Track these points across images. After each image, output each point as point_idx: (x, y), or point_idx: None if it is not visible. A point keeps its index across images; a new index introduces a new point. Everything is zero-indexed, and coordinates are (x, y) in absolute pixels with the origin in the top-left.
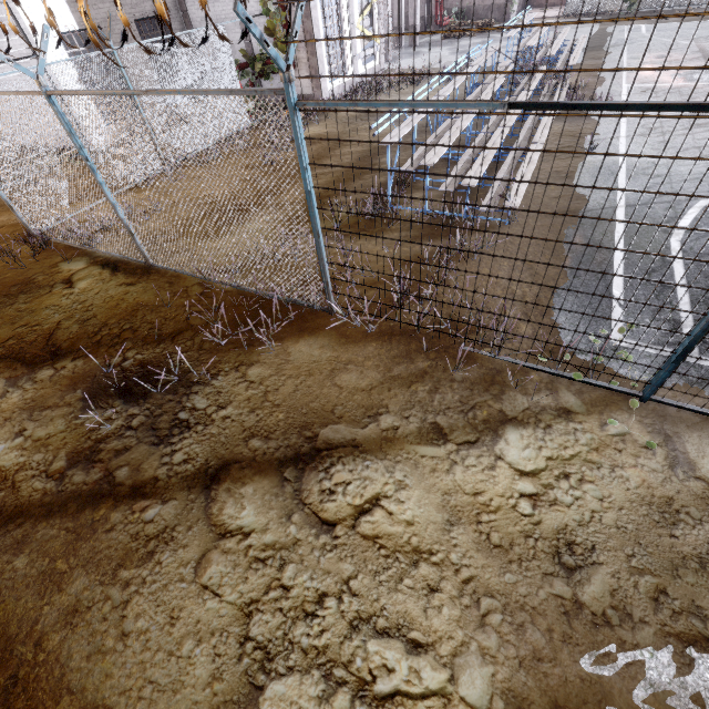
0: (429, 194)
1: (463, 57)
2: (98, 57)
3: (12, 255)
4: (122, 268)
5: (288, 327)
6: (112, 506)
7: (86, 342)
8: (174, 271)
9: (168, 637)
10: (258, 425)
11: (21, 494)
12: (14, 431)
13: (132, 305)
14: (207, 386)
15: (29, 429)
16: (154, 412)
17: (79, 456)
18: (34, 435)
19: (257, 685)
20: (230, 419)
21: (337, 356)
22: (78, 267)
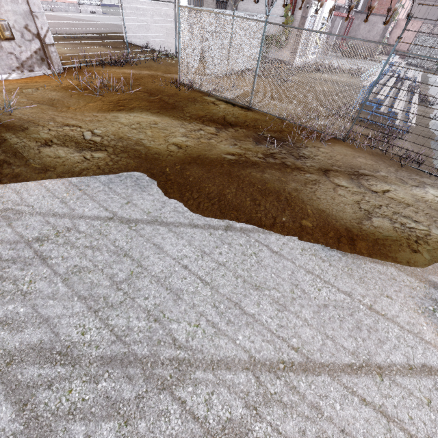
0: (364, 115)
1: (380, 63)
2: (229, 13)
3: (181, 87)
4: (236, 105)
5: (327, 141)
6: (291, 170)
7: (242, 125)
8: (263, 112)
9: (334, 201)
10: (334, 164)
11: (251, 160)
12: (232, 143)
13: (253, 118)
14: (305, 149)
15: (238, 144)
16: (288, 151)
17: (267, 156)
18: (242, 146)
19: (369, 217)
20: (321, 159)
21: (353, 153)
22: (213, 100)
